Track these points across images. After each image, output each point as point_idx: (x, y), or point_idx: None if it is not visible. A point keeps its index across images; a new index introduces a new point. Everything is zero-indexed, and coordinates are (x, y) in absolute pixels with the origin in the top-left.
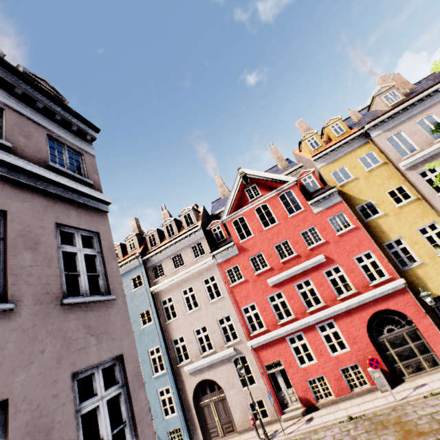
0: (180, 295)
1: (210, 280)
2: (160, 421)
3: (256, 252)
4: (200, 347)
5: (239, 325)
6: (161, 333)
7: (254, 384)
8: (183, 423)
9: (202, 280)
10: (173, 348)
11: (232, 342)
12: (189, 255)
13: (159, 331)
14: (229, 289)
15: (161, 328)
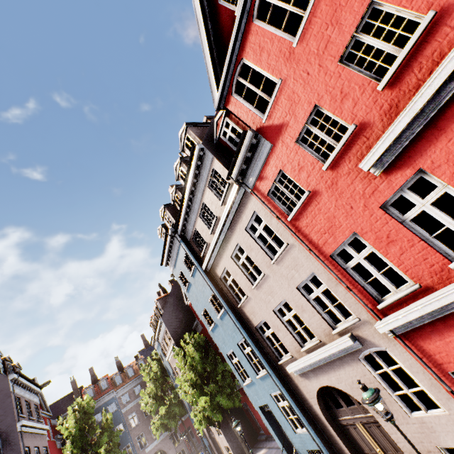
0: (233, 264)
1: (256, 225)
2: (292, 434)
3: (303, 117)
4: (295, 335)
5: (342, 290)
6: (239, 322)
7: (439, 412)
8: (322, 447)
9: (246, 229)
10: (262, 339)
11: (344, 323)
12: (213, 200)
13: (235, 320)
14: (290, 227)
15: (236, 314)
